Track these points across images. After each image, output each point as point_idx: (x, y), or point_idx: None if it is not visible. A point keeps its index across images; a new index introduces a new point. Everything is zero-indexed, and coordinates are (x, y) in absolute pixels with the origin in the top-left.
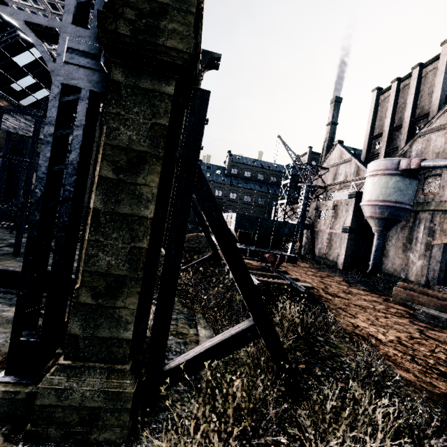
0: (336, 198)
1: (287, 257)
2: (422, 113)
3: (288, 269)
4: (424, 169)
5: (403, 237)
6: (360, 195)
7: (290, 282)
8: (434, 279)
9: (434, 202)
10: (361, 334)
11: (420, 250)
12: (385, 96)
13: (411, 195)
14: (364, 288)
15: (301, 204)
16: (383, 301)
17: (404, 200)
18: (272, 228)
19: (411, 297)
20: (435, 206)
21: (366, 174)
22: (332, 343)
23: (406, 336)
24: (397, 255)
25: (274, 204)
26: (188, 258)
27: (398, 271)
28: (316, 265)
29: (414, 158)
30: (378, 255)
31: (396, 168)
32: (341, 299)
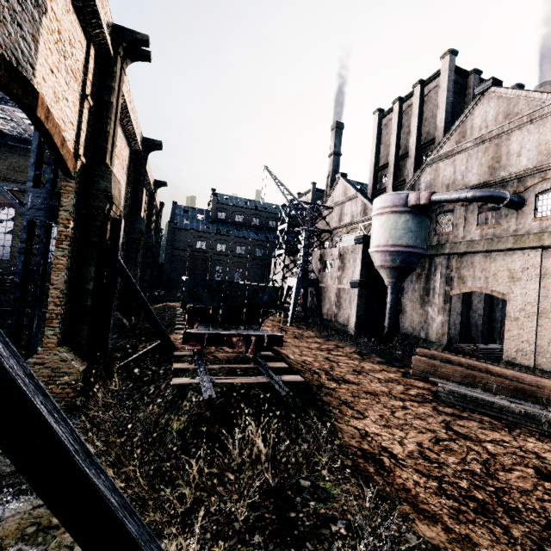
0: (344, 243)
1: (267, 338)
2: (428, 139)
3: (287, 343)
4: (435, 204)
5: (419, 288)
6: (368, 239)
7: (269, 379)
8: (456, 334)
9: (449, 244)
10: (370, 451)
11: (439, 303)
12: (387, 119)
13: (424, 237)
14: (379, 359)
15: (301, 254)
16: (402, 377)
17: (417, 243)
18: (244, 297)
19: (433, 368)
20: (450, 248)
21: (372, 213)
22: (323, 491)
23: (430, 438)
24: (414, 311)
25: (273, 256)
26: (130, 349)
27: (417, 330)
28: (323, 333)
29: (423, 191)
30: (393, 314)
31: (404, 204)
32: (349, 385)
